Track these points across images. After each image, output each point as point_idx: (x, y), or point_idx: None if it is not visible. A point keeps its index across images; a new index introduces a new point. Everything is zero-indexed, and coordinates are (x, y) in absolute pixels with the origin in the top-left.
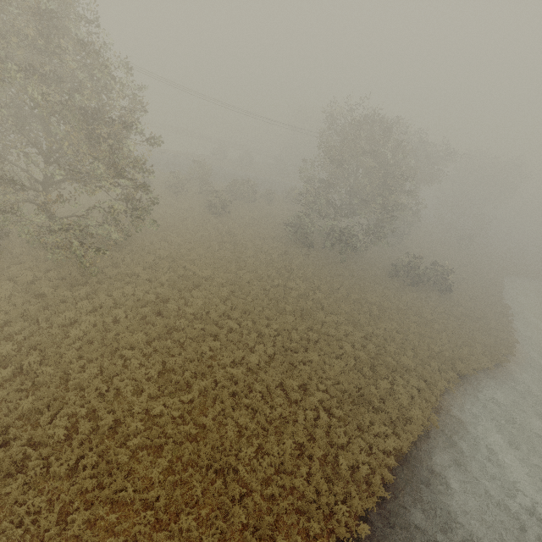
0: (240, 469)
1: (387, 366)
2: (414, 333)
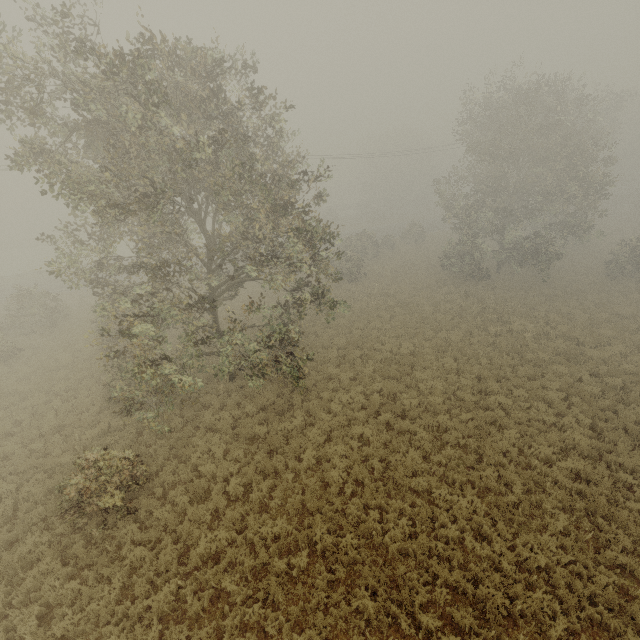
0: None
1: None
2: None
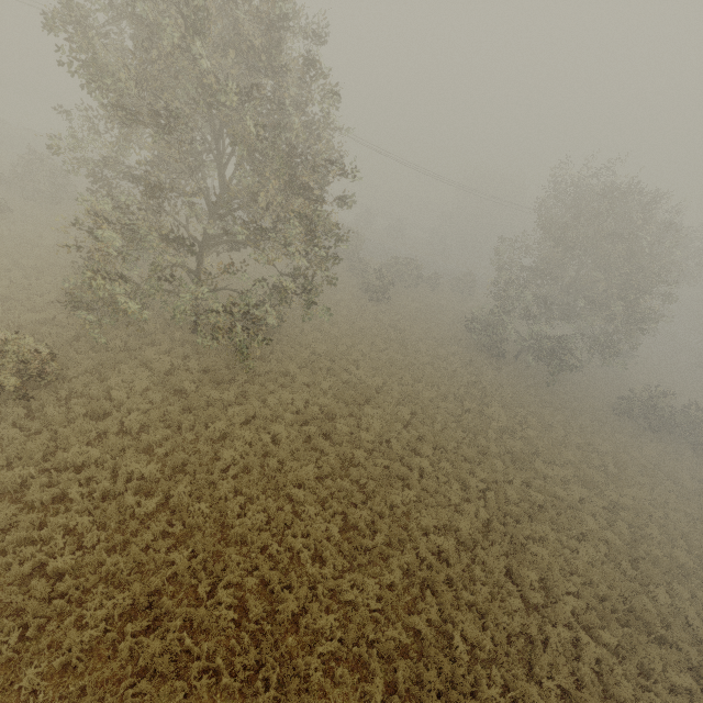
0: None
1: (655, 563)
2: (674, 509)
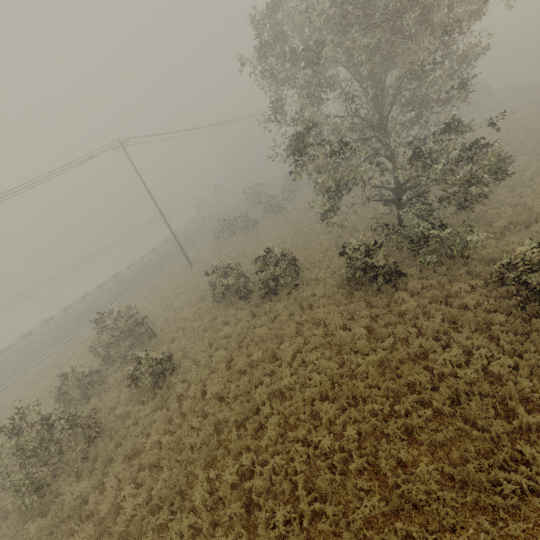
0: None
1: None
2: None
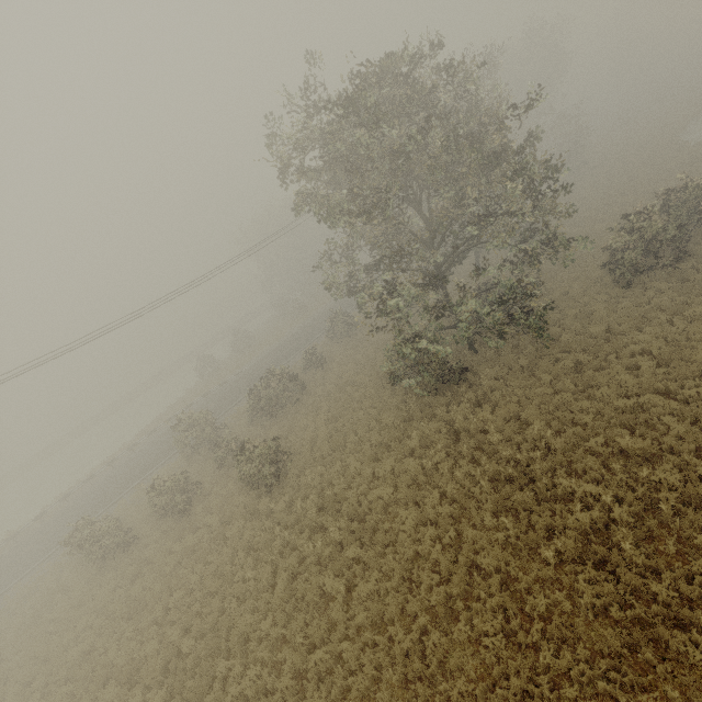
0: None
1: None
2: None
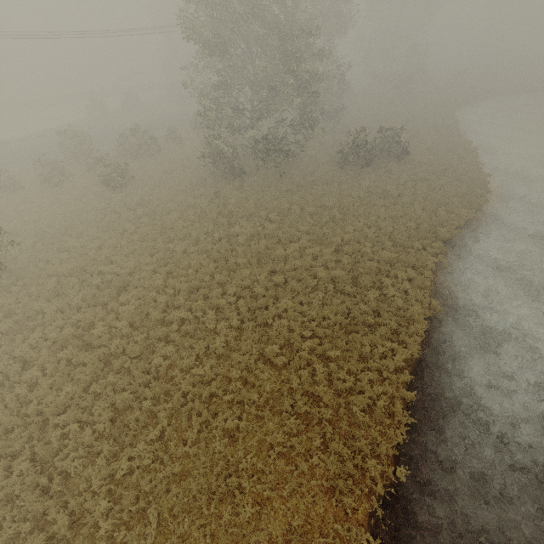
0: (245, 485)
1: (369, 272)
2: (385, 219)
